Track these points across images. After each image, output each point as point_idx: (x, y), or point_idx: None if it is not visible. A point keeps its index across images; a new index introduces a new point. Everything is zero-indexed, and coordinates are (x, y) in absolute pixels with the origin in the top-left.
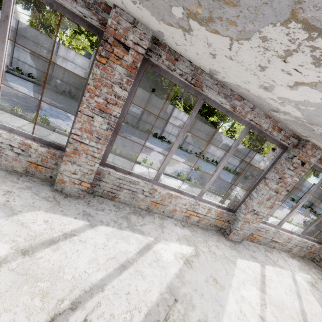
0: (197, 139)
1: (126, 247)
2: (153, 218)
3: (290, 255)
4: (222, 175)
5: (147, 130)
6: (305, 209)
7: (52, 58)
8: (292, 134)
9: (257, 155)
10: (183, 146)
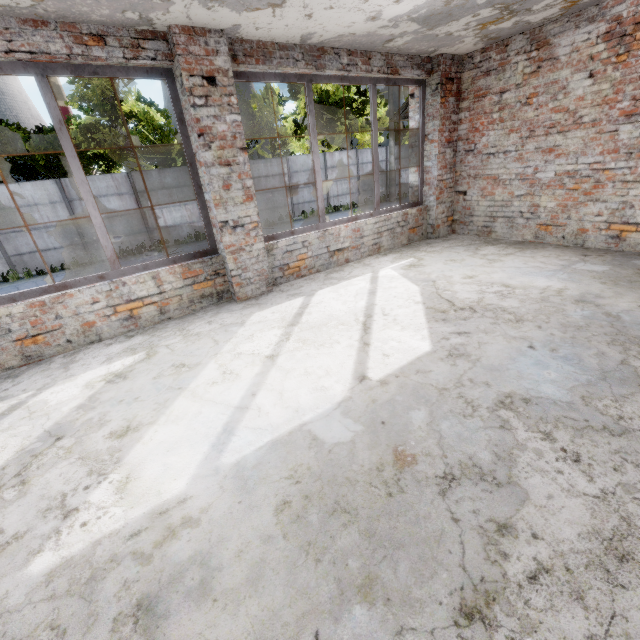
0: None
1: None
2: (47, 365)
3: (382, 254)
4: None
5: (115, 251)
6: None
7: None
8: (136, 35)
9: (342, 156)
10: None
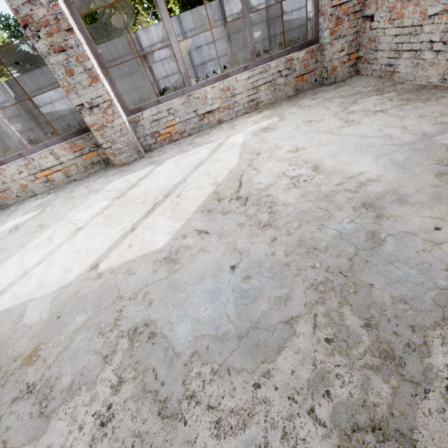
0: (208, 45)
1: None
2: (7, 211)
3: (258, 111)
4: None
5: (135, 101)
6: None
7: None
8: None
9: None
10: (200, 75)
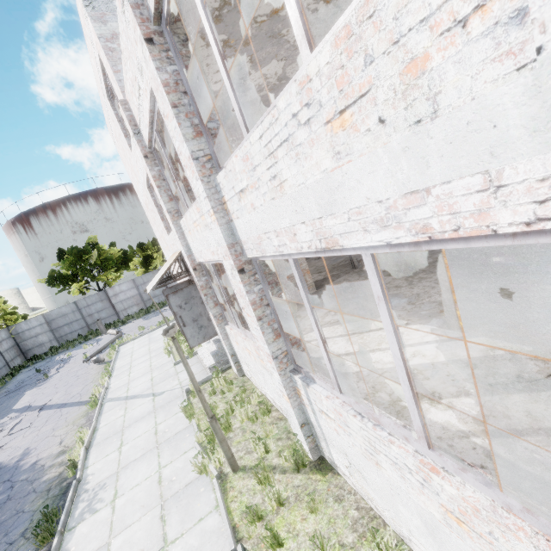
0: None
1: (545, 450)
2: None
3: None
4: None
5: None
6: (38, 363)
7: None
8: None
9: None
10: None
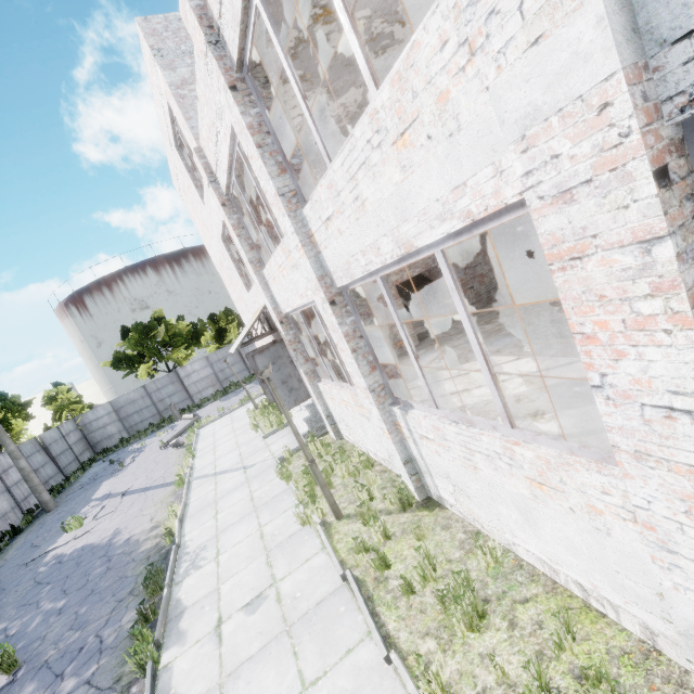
0: None
1: None
2: None
3: None
4: (5, 597)
5: None
6: (110, 456)
7: None
8: None
9: None
10: None
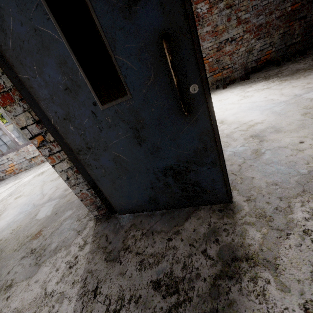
0: None
1: None
2: None
3: None
4: None
5: None
6: None
7: (0, 141)
8: None
9: None
10: None
